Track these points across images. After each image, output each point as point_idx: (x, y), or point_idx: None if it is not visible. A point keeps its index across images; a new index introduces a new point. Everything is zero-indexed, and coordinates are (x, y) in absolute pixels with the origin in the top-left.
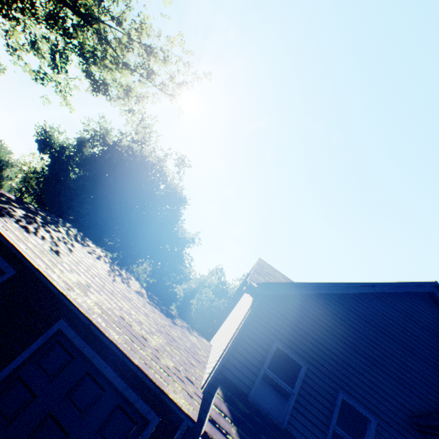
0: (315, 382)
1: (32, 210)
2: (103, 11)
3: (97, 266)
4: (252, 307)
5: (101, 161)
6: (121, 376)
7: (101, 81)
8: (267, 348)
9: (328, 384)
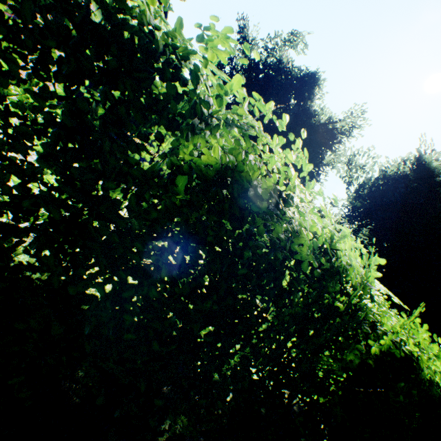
0: None
1: None
2: None
3: None
4: None
5: None
6: None
7: None
8: None
9: None
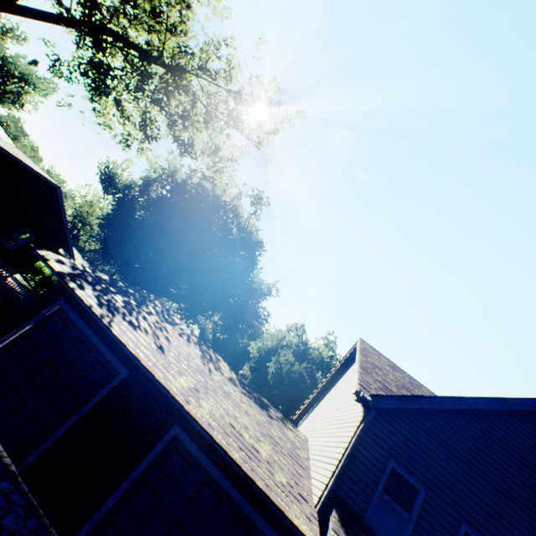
0: (434, 509)
1: (124, 291)
2: (197, 74)
3: (192, 354)
4: (364, 421)
5: (169, 204)
6: (237, 488)
7: (190, 144)
8: (382, 468)
9: (449, 513)
